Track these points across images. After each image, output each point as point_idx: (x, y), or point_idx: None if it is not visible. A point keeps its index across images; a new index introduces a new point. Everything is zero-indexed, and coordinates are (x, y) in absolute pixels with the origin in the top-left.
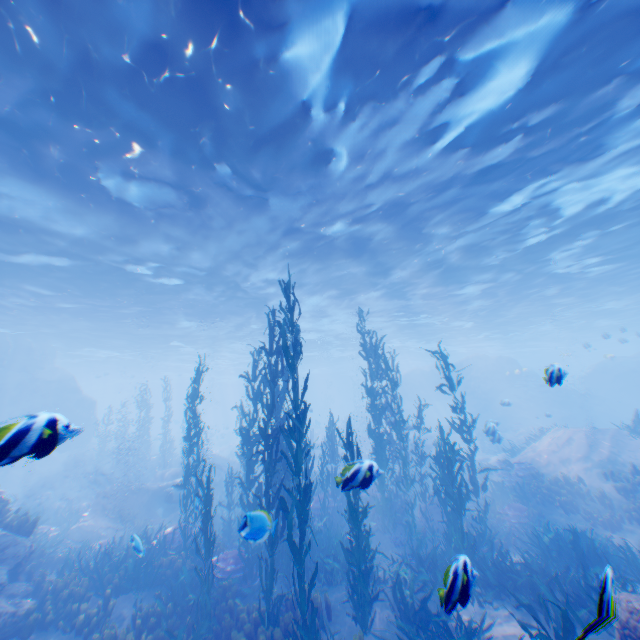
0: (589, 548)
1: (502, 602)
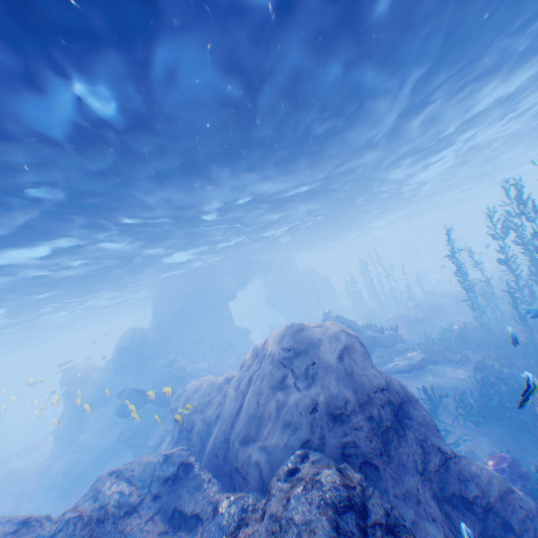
0: None
1: None
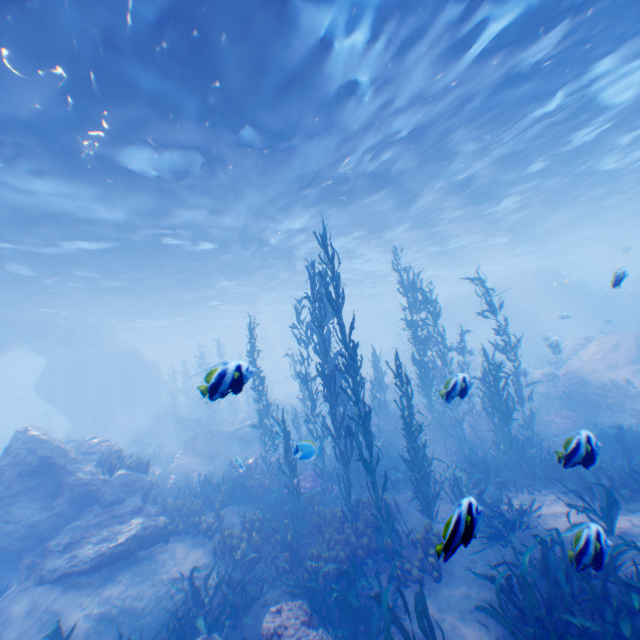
0: (635, 441)
1: (550, 490)
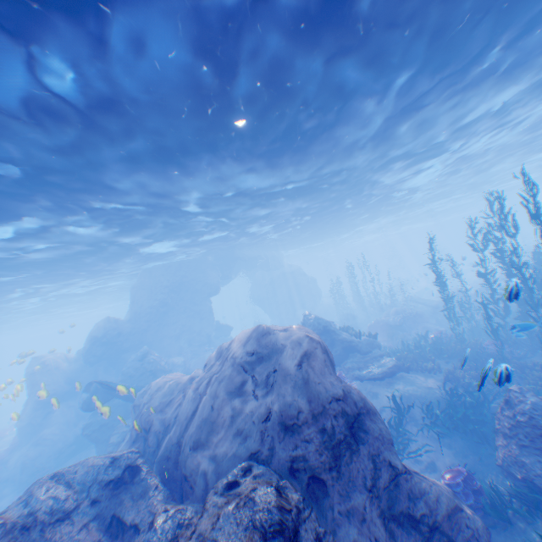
0: None
1: None
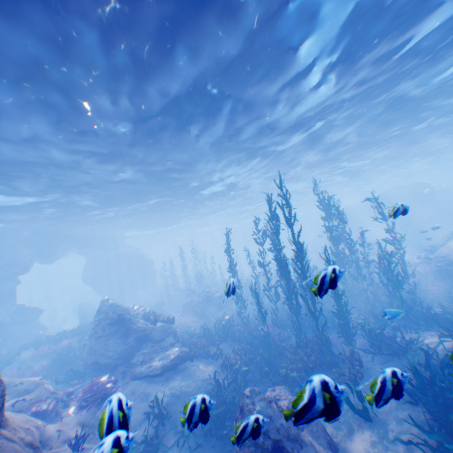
0: None
1: (428, 330)
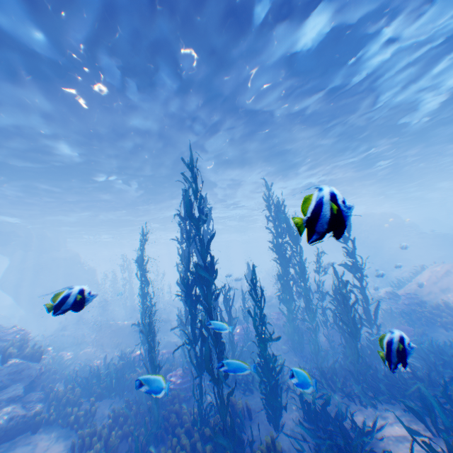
0: None
1: (393, 406)
